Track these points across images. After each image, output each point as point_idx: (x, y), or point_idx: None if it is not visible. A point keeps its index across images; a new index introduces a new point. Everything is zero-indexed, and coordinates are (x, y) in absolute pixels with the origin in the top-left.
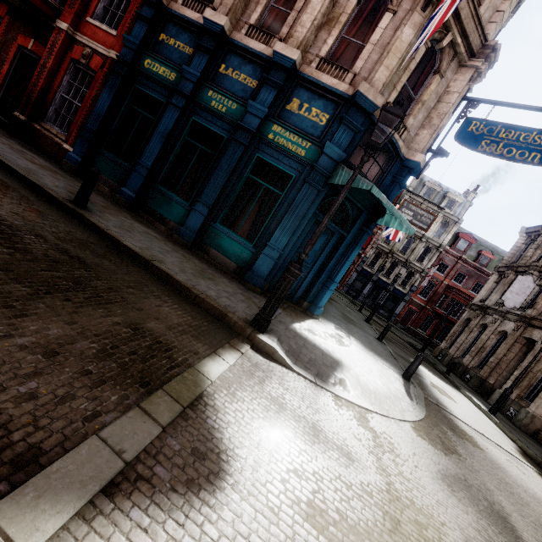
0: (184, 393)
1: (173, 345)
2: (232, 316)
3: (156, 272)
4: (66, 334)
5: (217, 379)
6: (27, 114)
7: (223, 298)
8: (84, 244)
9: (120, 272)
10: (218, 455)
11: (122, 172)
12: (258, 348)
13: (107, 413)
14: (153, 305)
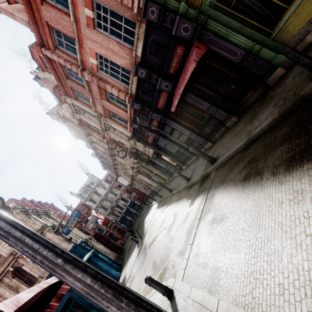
0: None
1: None
2: None
3: None
4: None
5: None
6: None
7: None
8: None
9: None
10: None
11: None
12: None
13: None
14: None
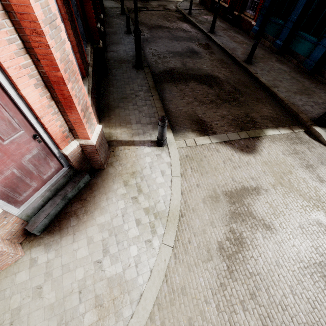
0: (252, 134)
1: (258, 122)
2: (302, 115)
3: (270, 93)
4: (226, 114)
5: (269, 135)
6: (238, 11)
7: (307, 106)
8: (242, 83)
9: (252, 94)
10: (253, 149)
11: (278, 29)
12: (311, 133)
13: (229, 131)
14: (259, 107)
